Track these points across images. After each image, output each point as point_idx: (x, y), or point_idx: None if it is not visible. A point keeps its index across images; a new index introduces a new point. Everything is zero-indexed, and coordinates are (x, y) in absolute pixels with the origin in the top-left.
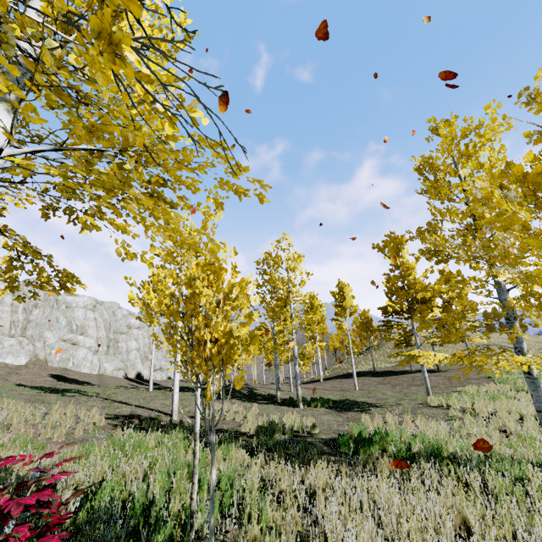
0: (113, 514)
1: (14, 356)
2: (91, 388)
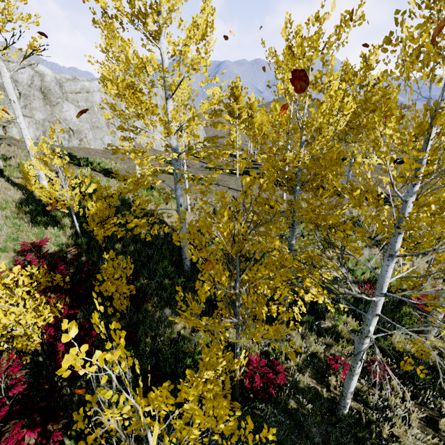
0: (376, 279)
1: (126, 143)
2: (198, 173)
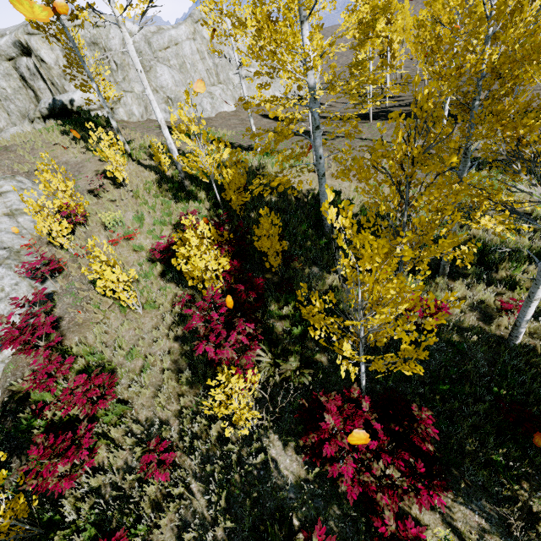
0: None
1: (226, 104)
2: None
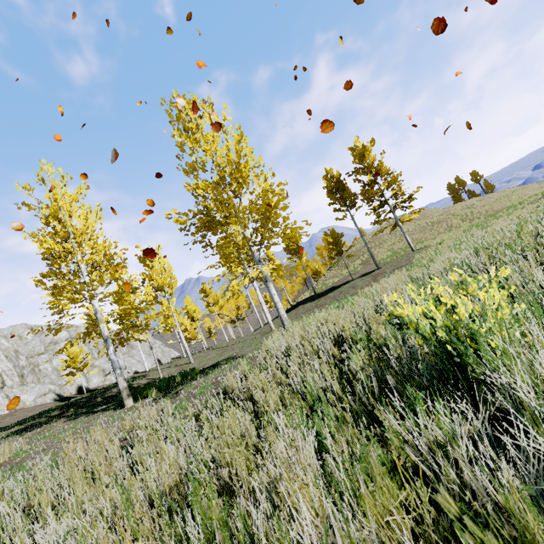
0: None
1: None
2: None
